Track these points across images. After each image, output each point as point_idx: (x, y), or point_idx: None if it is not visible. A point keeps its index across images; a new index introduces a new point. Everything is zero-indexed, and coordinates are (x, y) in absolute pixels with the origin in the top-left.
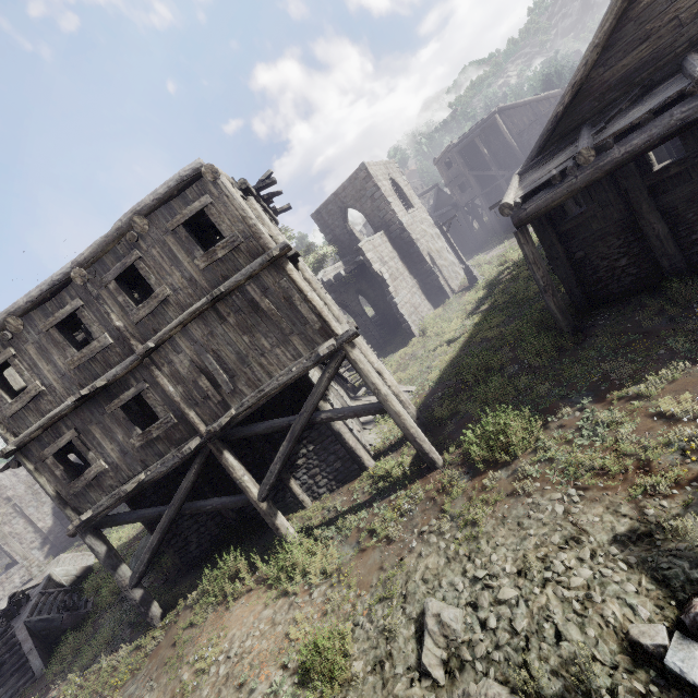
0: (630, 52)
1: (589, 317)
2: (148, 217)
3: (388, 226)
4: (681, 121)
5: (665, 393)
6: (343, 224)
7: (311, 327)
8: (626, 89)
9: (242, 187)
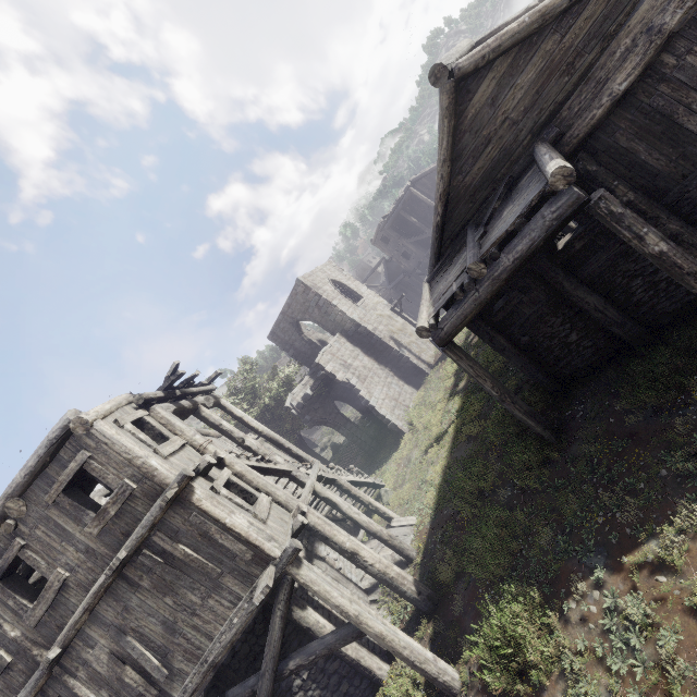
0: (480, 156)
1: (566, 404)
2: (24, 496)
3: (342, 326)
4: (555, 220)
5: (694, 560)
6: (299, 336)
7: (242, 559)
8: (493, 186)
9: (139, 402)
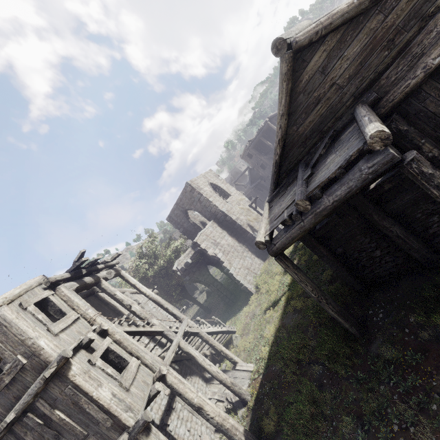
0: (311, 112)
1: (369, 303)
2: None
3: (215, 215)
4: (371, 174)
5: None
6: (187, 220)
7: (104, 424)
8: (320, 136)
9: (47, 284)
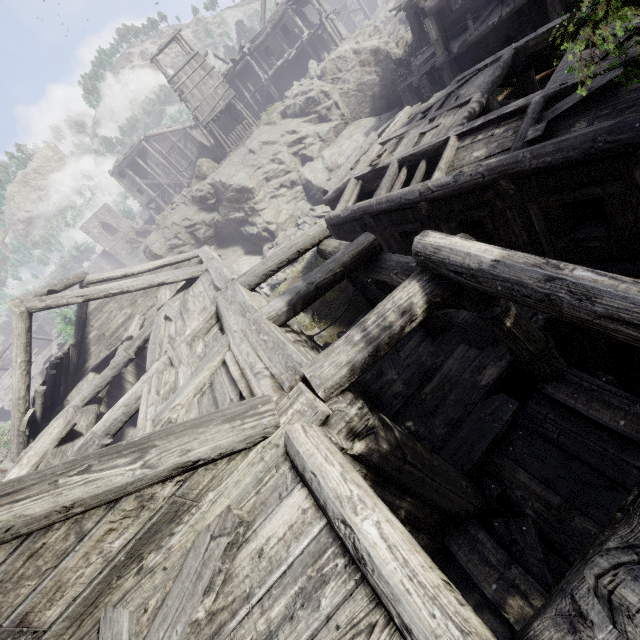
0: None
1: None
2: None
3: None
4: None
5: None
6: None
7: None
8: None
9: None
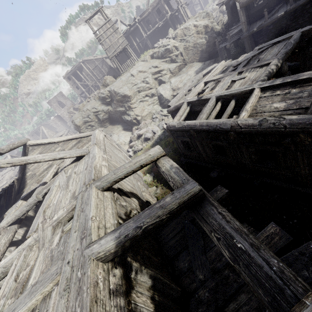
0: None
1: None
2: None
3: None
4: None
5: None
6: None
7: None
8: None
9: None
